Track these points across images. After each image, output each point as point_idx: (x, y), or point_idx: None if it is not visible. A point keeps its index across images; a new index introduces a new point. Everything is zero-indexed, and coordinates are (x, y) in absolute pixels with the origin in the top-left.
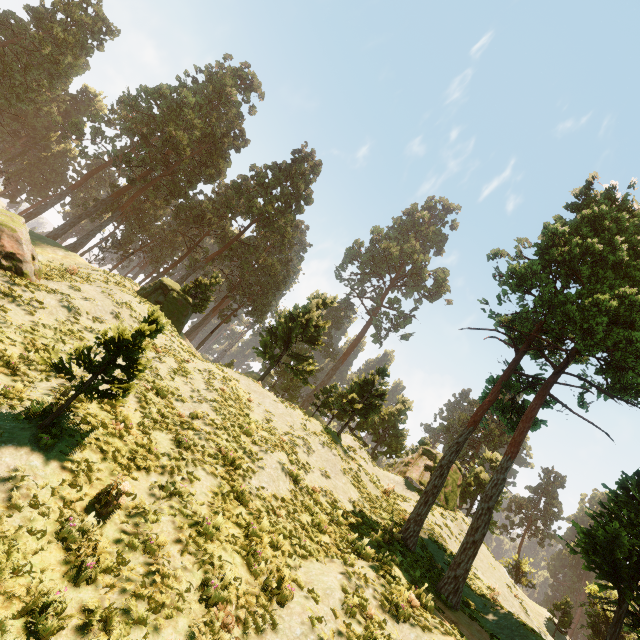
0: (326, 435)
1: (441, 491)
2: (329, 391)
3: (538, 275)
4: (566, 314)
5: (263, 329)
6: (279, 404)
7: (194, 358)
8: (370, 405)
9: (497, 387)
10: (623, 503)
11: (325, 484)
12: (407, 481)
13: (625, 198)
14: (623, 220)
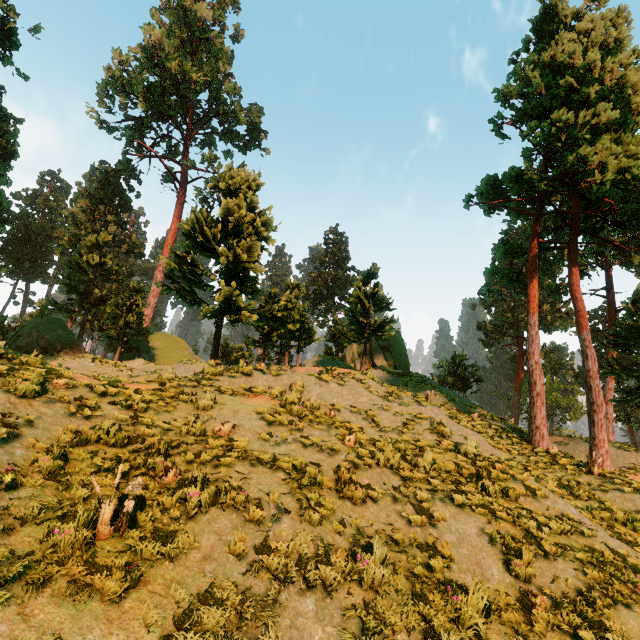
0: (389, 387)
1: (402, 362)
2: (302, 321)
3: (608, 125)
4: (622, 172)
5: (173, 264)
6: (331, 385)
7: (170, 405)
8: (382, 321)
9: (536, 262)
10: (636, 328)
11: (488, 454)
12: (380, 370)
13: (607, 18)
14: (625, 49)
